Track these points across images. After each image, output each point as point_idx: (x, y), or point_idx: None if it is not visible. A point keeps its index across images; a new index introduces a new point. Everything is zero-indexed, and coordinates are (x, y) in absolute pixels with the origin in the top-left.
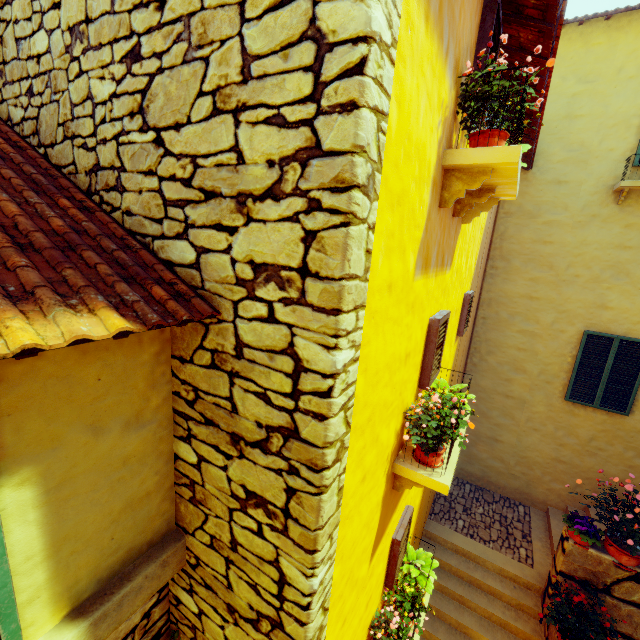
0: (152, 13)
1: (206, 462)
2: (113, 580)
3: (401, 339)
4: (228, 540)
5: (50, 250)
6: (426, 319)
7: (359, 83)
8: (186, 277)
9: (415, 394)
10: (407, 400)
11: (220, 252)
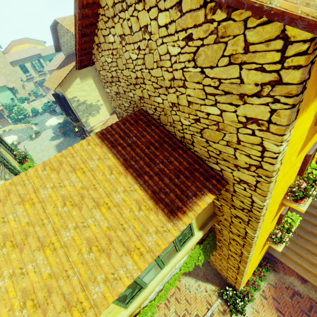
0: (204, 114)
1: (223, 206)
2: (204, 223)
3: (288, 176)
4: (230, 220)
5: (190, 177)
6: (303, 156)
7: (275, 160)
8: (217, 172)
9: (295, 177)
10: (290, 183)
11: (228, 172)
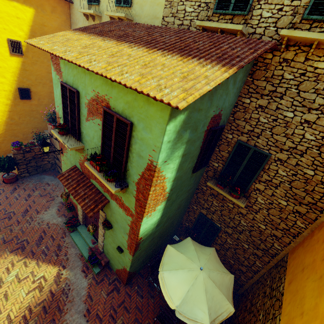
0: None
1: None
2: None
3: None
4: None
5: None
6: None
7: None
8: None
9: None
10: None
11: None
